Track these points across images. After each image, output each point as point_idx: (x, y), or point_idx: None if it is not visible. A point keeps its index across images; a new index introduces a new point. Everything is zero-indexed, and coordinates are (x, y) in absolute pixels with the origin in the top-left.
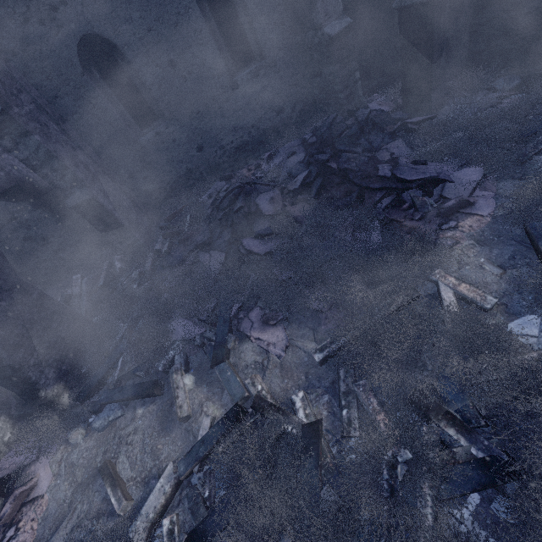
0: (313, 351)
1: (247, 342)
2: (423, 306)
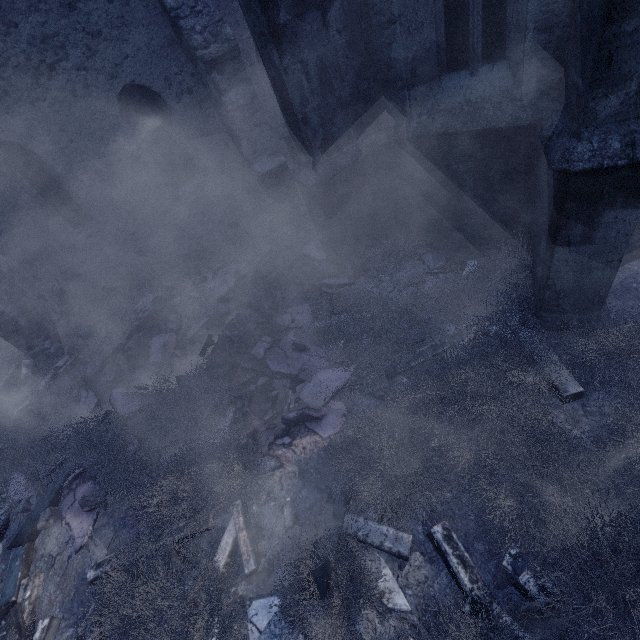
0: (92, 565)
1: (59, 524)
2: (209, 541)
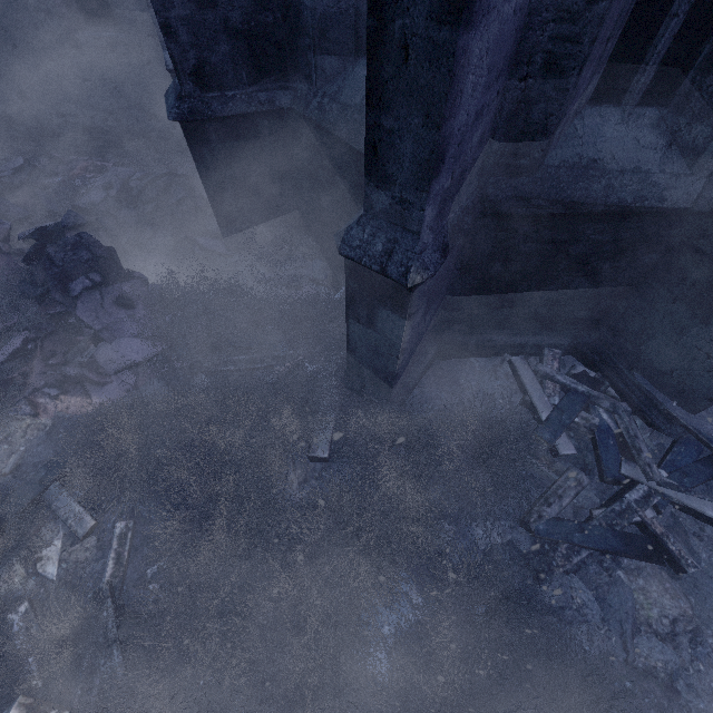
0: None
1: None
2: None
